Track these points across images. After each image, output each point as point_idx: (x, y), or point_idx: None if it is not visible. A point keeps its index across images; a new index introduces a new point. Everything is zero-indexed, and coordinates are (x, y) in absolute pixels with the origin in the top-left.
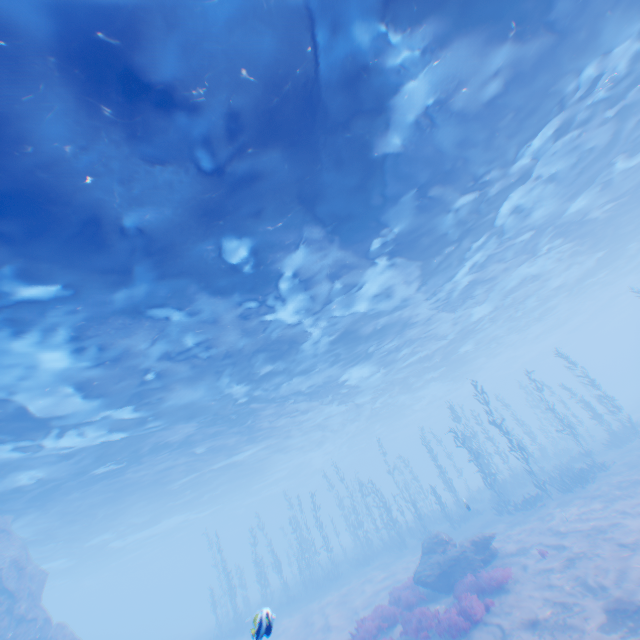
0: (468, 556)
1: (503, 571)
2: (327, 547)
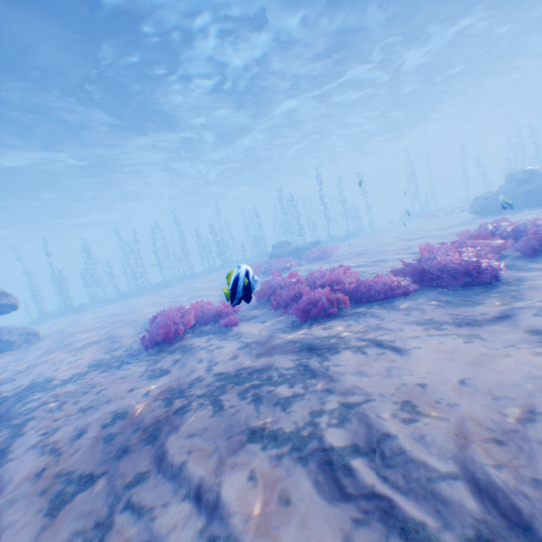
0: (308, 247)
1: (335, 247)
2: (161, 266)
